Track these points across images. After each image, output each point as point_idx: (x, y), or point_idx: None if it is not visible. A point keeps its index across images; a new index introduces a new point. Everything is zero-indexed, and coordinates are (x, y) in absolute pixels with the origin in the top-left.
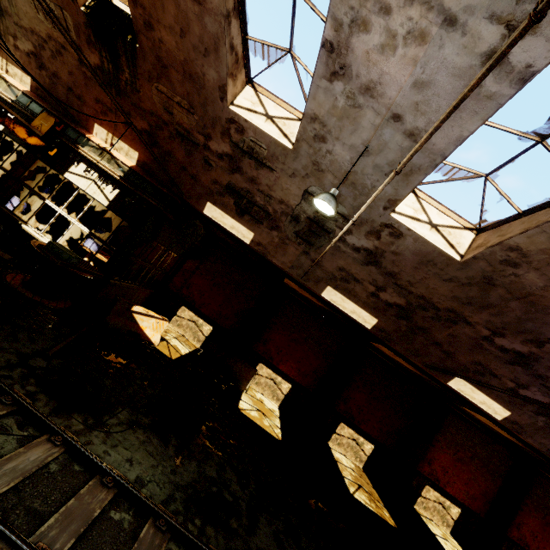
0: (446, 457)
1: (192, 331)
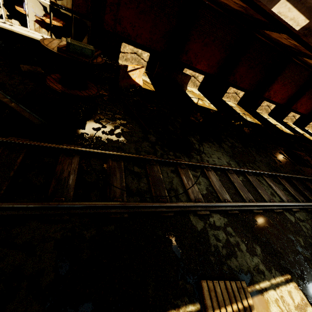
0: (278, 86)
1: (136, 61)
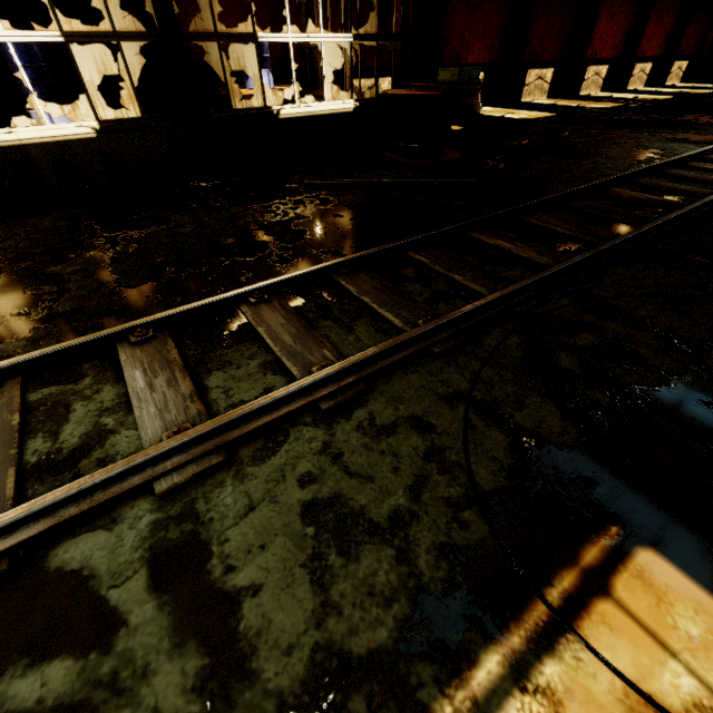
0: (603, 24)
1: None
